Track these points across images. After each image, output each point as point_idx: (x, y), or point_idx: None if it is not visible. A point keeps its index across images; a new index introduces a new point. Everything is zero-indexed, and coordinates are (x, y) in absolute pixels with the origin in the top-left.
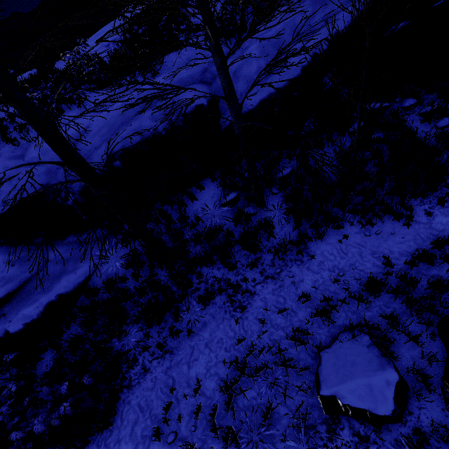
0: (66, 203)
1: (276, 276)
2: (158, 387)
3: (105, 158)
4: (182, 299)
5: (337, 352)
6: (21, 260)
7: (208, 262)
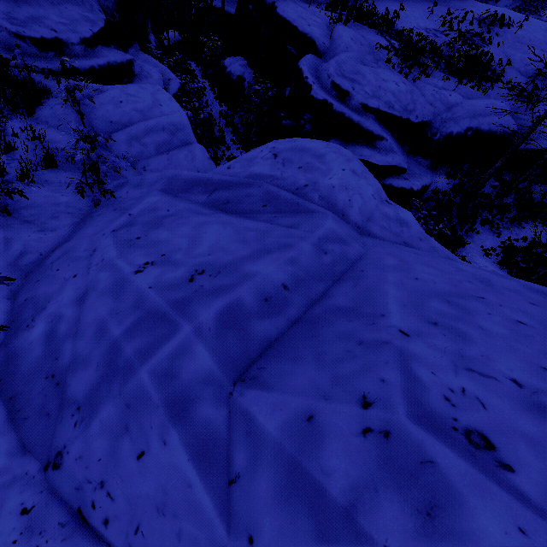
0: (432, 137)
1: (508, 229)
2: (473, 244)
3: (466, 127)
4: (473, 218)
5: (545, 254)
6: (403, 154)
7: (481, 209)
